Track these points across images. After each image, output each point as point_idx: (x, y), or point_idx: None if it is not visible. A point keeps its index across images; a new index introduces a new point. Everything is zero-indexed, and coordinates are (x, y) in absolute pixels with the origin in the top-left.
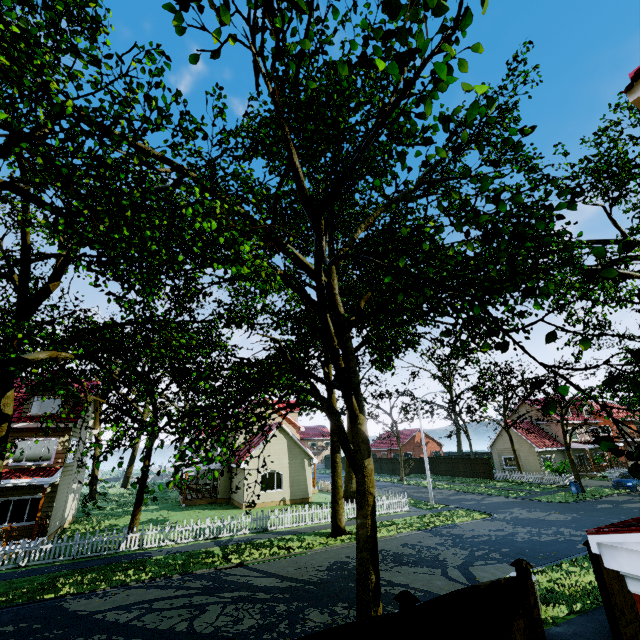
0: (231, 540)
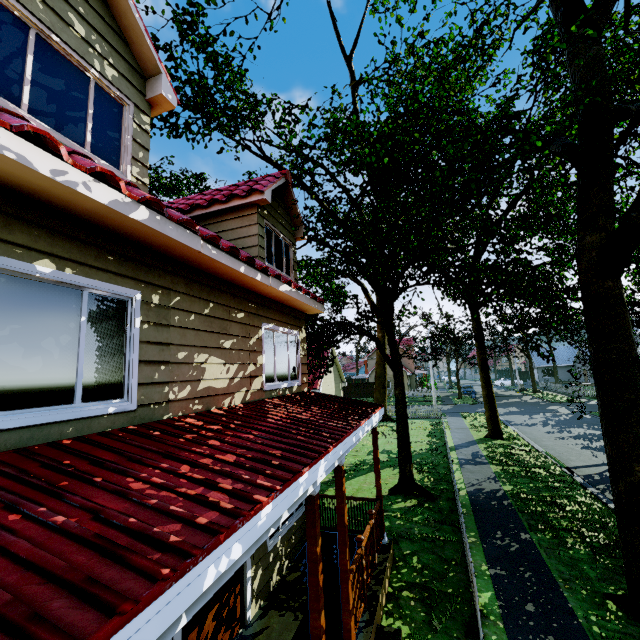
0: (468, 459)
